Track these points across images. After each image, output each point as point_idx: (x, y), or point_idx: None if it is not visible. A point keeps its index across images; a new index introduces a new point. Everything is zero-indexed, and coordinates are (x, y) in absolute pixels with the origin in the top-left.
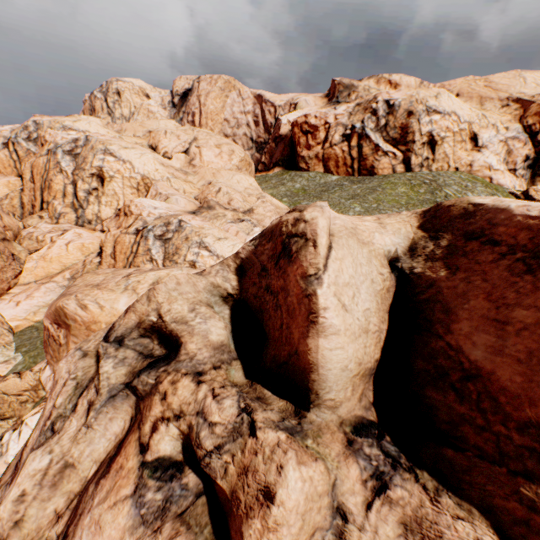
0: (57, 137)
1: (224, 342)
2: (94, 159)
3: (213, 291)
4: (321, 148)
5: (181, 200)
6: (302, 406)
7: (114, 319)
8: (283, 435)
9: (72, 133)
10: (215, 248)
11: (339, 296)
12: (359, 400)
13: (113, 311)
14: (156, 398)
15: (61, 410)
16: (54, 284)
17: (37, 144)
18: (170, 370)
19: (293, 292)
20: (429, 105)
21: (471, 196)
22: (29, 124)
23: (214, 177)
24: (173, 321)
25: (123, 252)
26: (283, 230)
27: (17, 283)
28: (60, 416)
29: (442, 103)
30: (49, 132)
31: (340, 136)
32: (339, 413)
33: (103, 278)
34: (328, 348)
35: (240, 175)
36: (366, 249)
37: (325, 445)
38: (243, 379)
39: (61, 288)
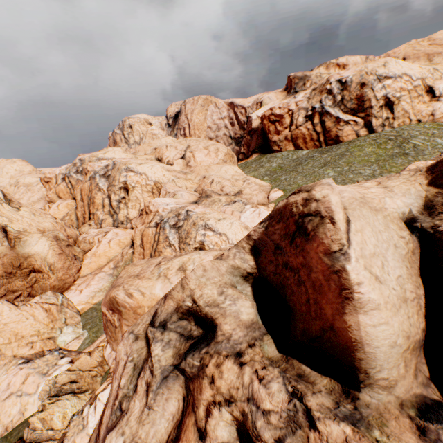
0: (95, 167)
1: (254, 320)
2: (120, 177)
3: (233, 272)
4: (288, 131)
5: (185, 194)
6: (349, 384)
7: (153, 302)
8: (347, 428)
9: (103, 162)
10: (217, 228)
11: (369, 268)
12: (415, 376)
13: (152, 296)
14: (205, 382)
15: (125, 390)
16: (103, 274)
17: (82, 174)
18: (211, 352)
19: (316, 268)
20: (378, 74)
21: (440, 141)
22: (76, 162)
23: (207, 172)
24: (206, 305)
25: (148, 242)
26: (293, 211)
27: (79, 276)
28: (125, 396)
29: (391, 69)
30: (89, 164)
31: (303, 118)
32: (396, 394)
33: (140, 268)
34: (370, 324)
35: (226, 166)
36: (380, 215)
37: (396, 438)
38: (276, 353)
39: (108, 275)
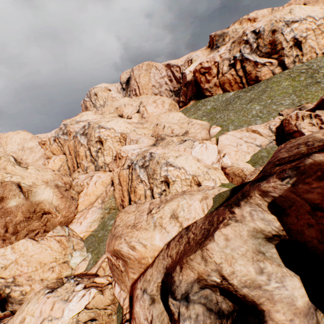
0: (75, 128)
1: (309, 303)
2: (95, 133)
3: (255, 235)
4: (216, 79)
5: (145, 140)
6: None
7: (155, 253)
8: None
9: (81, 123)
10: (176, 163)
11: None
12: None
13: (153, 247)
14: None
15: None
16: (95, 208)
17: (67, 135)
18: None
19: None
20: (286, 20)
21: None
22: (61, 126)
23: (158, 120)
24: (243, 286)
25: (124, 181)
26: None
27: (77, 211)
28: None
29: (296, 14)
30: (71, 127)
31: (227, 66)
32: None
33: (133, 216)
34: None
35: (172, 113)
36: None
37: None
38: None
39: (98, 209)
